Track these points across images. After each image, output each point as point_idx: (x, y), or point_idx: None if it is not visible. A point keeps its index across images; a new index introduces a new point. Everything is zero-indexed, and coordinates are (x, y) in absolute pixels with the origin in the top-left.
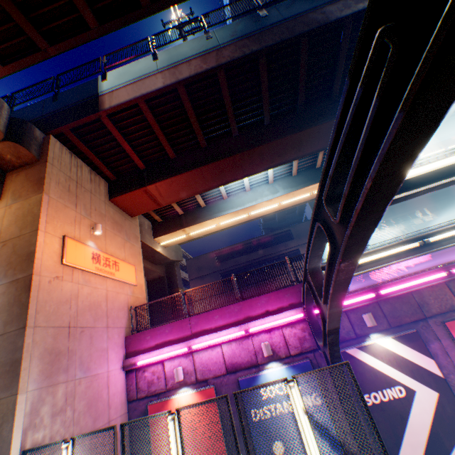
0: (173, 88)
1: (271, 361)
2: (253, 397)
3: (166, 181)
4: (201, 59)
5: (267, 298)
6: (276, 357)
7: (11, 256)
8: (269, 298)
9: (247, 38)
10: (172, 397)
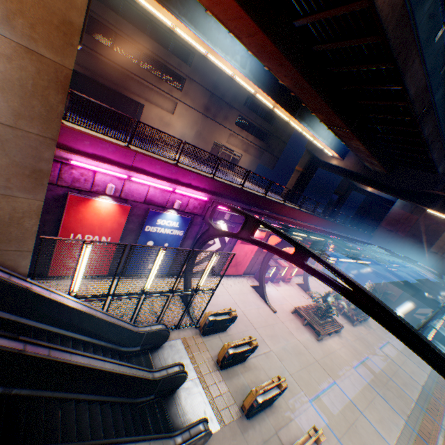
0: None
1: (173, 209)
2: (153, 221)
3: None
4: None
5: (196, 177)
6: (177, 209)
7: None
8: (197, 178)
9: (403, 3)
10: (95, 199)
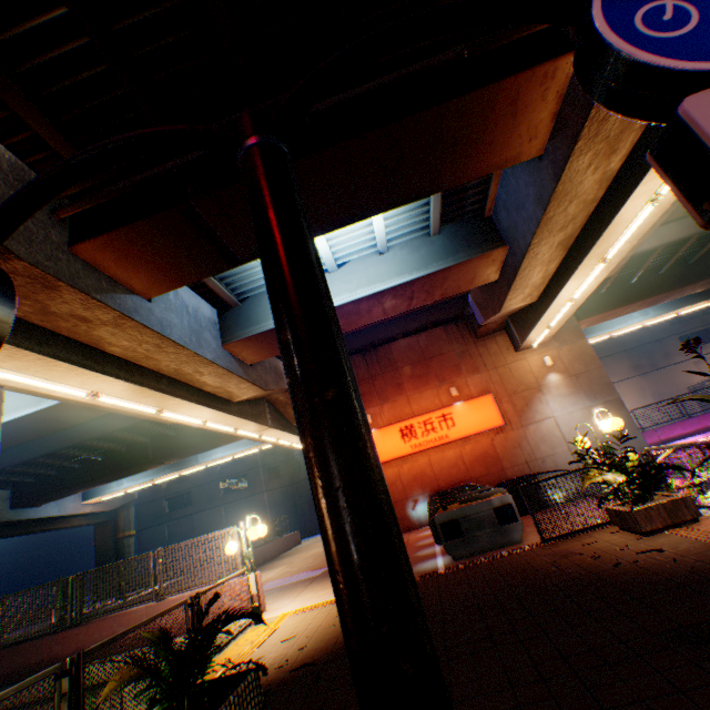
0: (655, 248)
1: None
2: None
3: (598, 315)
4: (676, 223)
5: None
6: None
7: (589, 385)
8: None
9: None
10: None
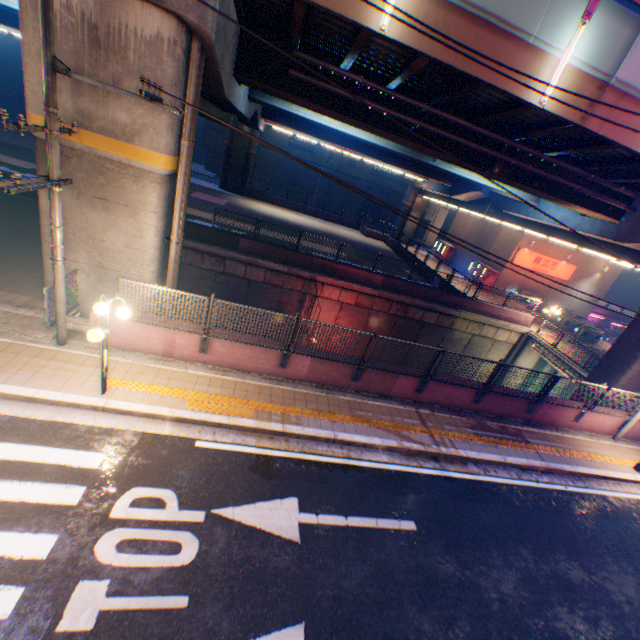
0: None
1: None
2: None
3: None
4: None
5: (598, 309)
6: None
7: (600, 286)
8: (598, 309)
9: None
10: None
